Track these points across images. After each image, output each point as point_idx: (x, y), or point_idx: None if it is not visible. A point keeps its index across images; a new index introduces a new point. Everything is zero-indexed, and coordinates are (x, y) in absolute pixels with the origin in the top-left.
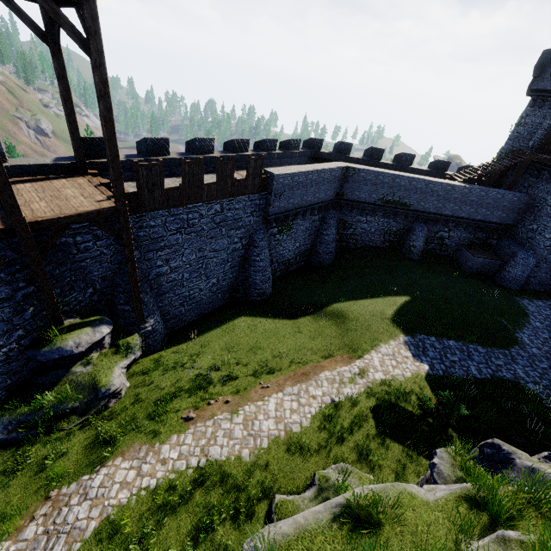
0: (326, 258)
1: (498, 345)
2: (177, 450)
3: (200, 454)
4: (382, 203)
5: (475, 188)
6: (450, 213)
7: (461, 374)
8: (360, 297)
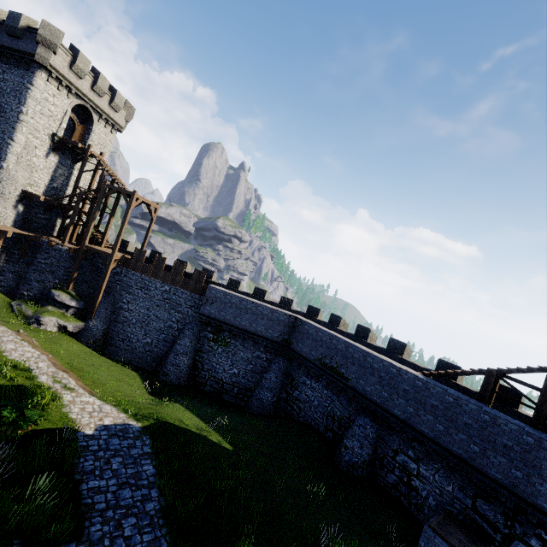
0: (254, 404)
1: (178, 541)
2: None
3: None
4: (321, 365)
5: (434, 383)
6: (403, 415)
7: (85, 464)
8: (201, 416)
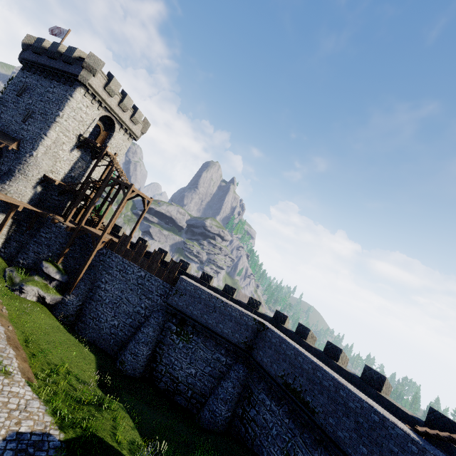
0: (206, 415)
1: None
2: None
3: None
4: (284, 385)
5: (435, 454)
6: None
7: None
8: (141, 428)
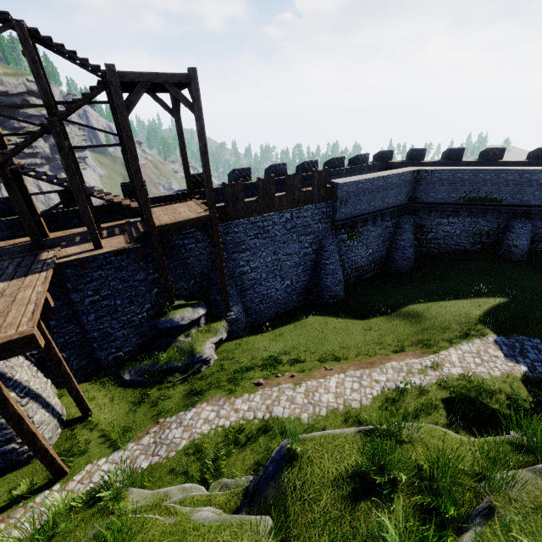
0: (404, 264)
1: None
2: (247, 404)
3: (265, 410)
4: (465, 202)
5: None
6: None
7: None
8: (441, 299)
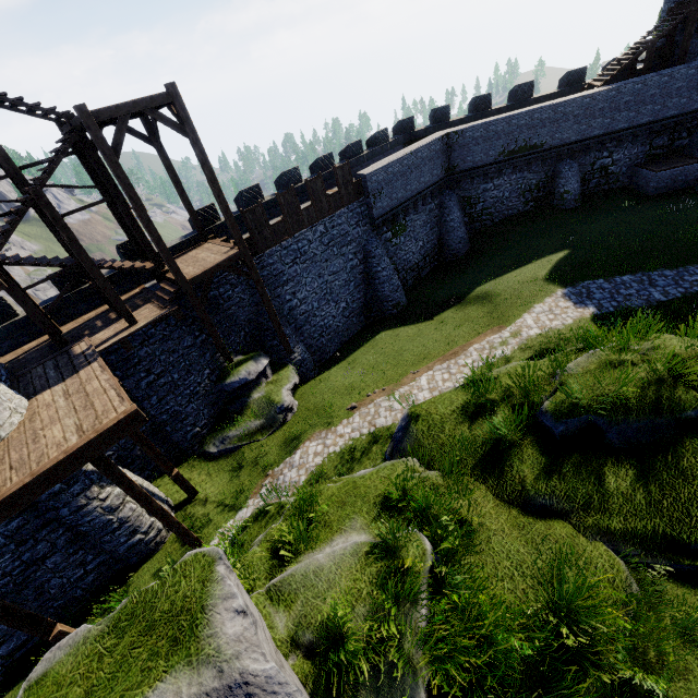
0: (460, 248)
1: (695, 261)
2: (350, 427)
3: (368, 426)
4: (505, 157)
5: (624, 84)
6: (601, 131)
7: (638, 304)
8: (506, 271)
